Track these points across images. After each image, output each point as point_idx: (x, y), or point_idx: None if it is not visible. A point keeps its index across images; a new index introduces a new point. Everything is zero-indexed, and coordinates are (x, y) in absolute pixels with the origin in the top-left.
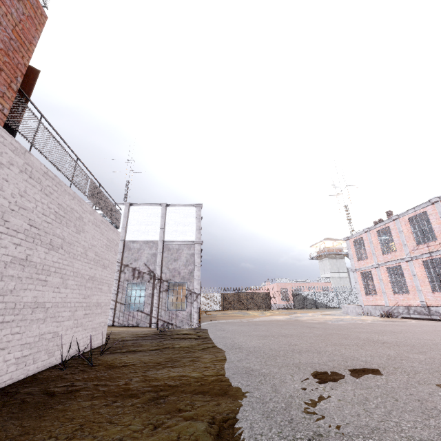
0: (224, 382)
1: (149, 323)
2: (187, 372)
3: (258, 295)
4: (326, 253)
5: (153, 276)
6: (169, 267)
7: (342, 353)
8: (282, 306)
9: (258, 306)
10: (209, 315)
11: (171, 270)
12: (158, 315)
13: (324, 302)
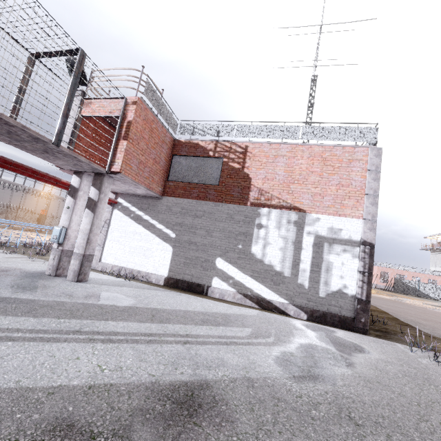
0: (387, 313)
1: None
2: (371, 308)
3: None
4: None
5: None
6: None
7: (431, 318)
8: (380, 287)
9: None
10: None
11: None
12: None
13: (427, 293)
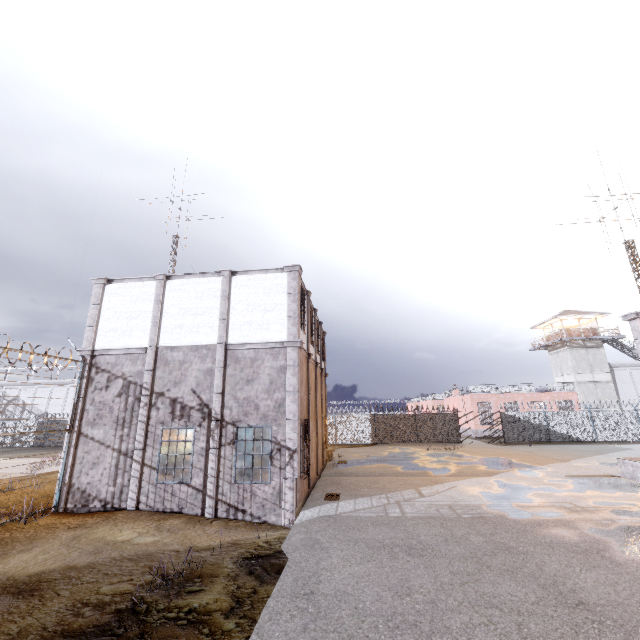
0: None
1: (200, 507)
2: None
3: (436, 419)
4: (565, 338)
5: (207, 414)
6: (237, 396)
7: None
8: (482, 434)
9: (436, 437)
10: (338, 469)
11: (242, 402)
12: (217, 491)
13: (564, 430)
